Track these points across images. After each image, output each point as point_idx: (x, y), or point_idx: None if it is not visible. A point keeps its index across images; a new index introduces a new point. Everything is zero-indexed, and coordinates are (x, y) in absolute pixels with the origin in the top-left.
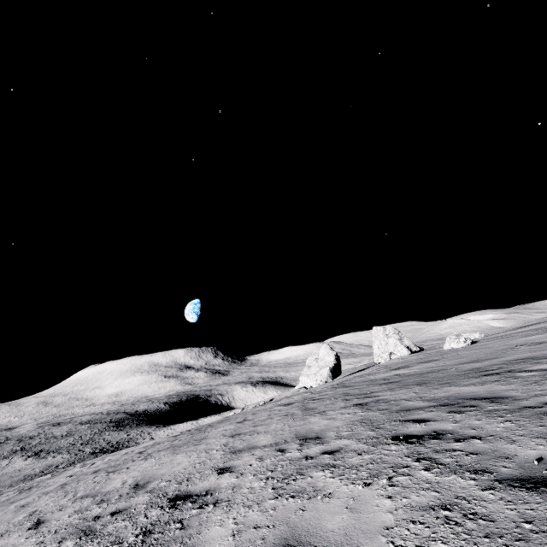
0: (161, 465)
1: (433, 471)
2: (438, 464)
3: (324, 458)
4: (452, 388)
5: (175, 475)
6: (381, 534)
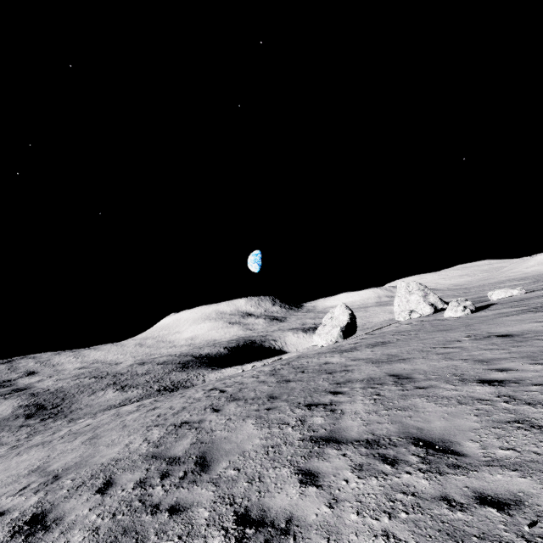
0: (17, 464)
1: None
2: None
3: None
4: (248, 423)
5: None
6: None
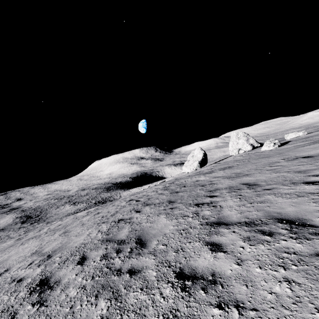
0: (23, 250)
1: None
2: None
3: (9, 286)
4: (162, 217)
5: (3, 265)
6: None
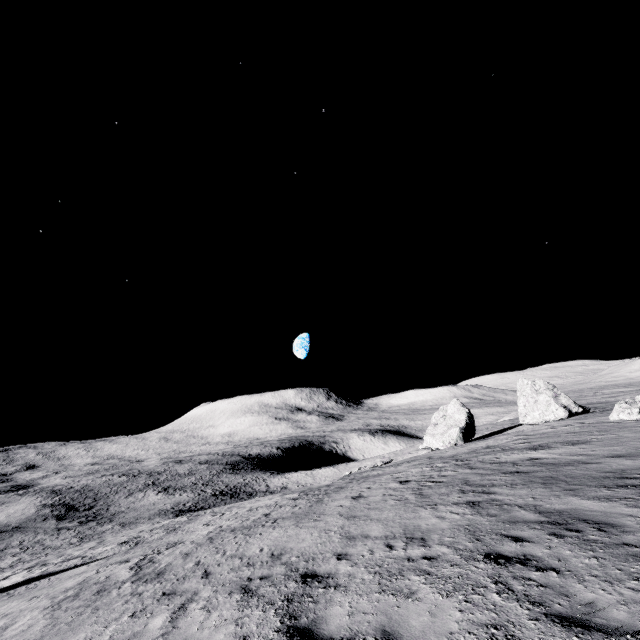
0: (289, 538)
1: (502, 595)
2: (509, 590)
3: (423, 563)
4: (573, 499)
5: (302, 552)
6: (446, 636)
